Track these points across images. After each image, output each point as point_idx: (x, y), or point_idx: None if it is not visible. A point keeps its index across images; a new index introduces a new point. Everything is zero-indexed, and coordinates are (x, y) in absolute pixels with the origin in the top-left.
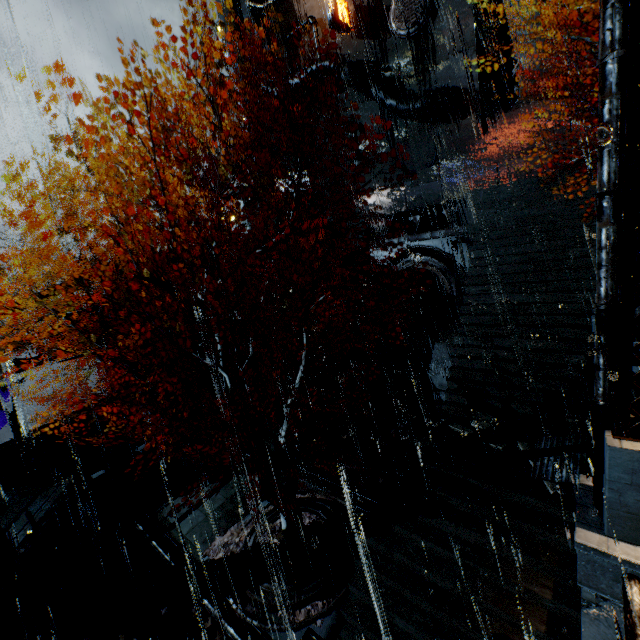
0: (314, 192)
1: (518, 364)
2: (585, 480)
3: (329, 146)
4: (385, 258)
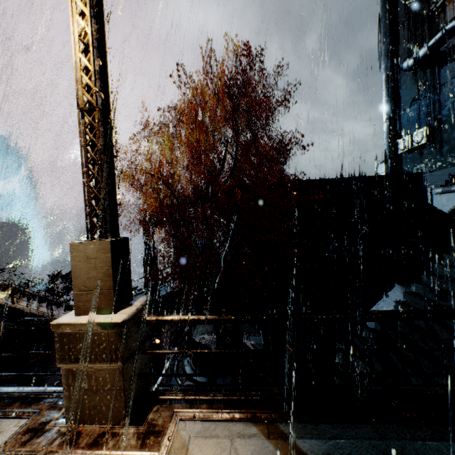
0: (430, 145)
1: (450, 332)
2: (144, 296)
3: (454, 99)
4: (446, 205)
